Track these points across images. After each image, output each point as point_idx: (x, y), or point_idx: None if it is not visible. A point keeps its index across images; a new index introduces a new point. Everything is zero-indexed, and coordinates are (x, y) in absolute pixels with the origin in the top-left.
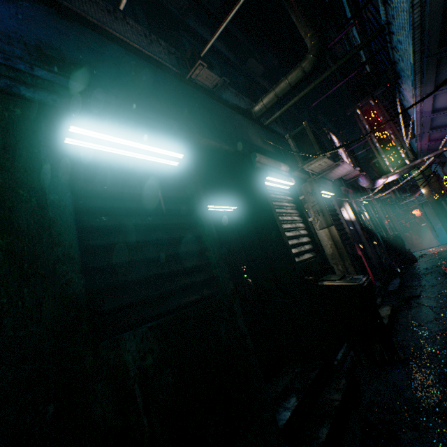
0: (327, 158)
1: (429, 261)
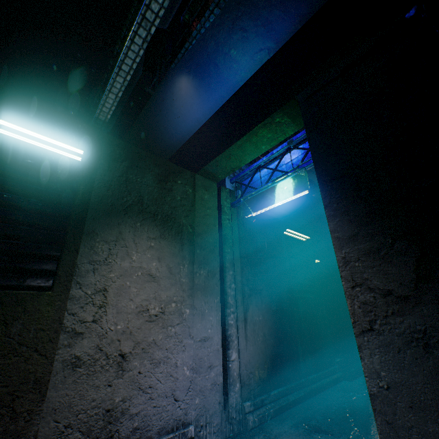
0: None
1: None
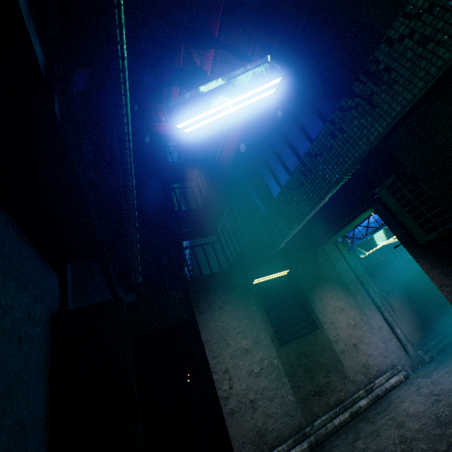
0: None
1: None
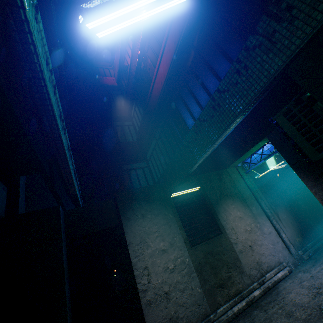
0: None
1: None
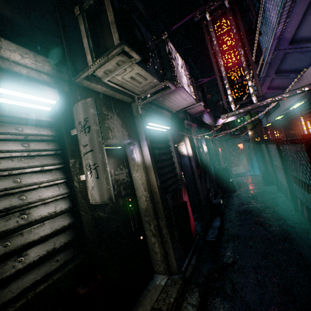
0: (141, 66)
1: (245, 194)
